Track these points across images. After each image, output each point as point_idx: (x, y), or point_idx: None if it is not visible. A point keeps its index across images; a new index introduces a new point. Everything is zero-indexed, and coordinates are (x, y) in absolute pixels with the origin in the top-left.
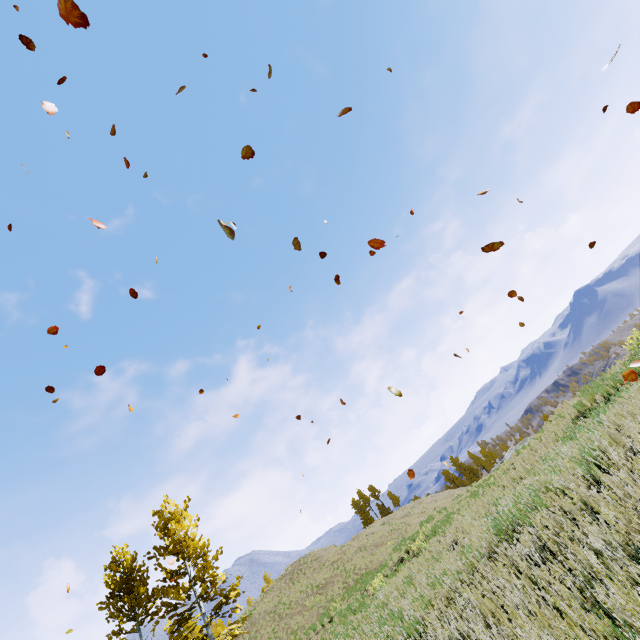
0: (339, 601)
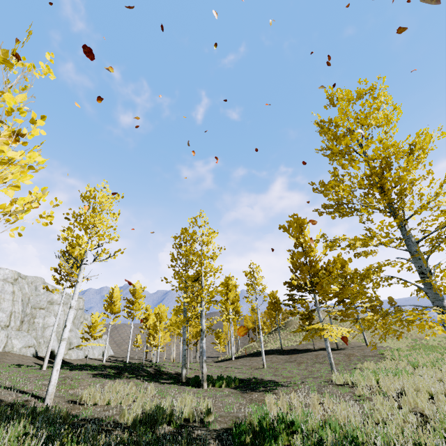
0: (391, 338)
